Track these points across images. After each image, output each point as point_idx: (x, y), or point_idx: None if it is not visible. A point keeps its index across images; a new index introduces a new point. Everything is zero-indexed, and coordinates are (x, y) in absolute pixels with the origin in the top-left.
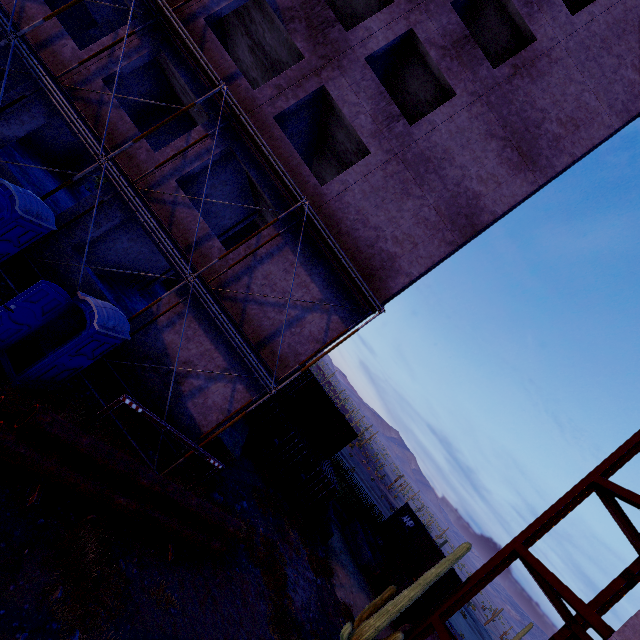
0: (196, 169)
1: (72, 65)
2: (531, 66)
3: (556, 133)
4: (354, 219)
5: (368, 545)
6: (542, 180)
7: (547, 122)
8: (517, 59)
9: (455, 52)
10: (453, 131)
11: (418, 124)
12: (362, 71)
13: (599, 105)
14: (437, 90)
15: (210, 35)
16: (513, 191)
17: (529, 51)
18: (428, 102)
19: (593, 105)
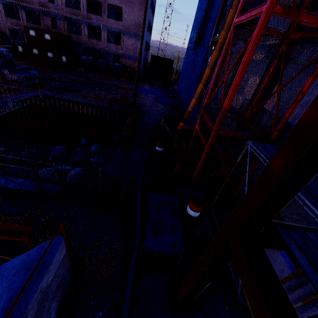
0: (107, 38)
1: (83, 39)
2: None
3: None
4: (130, 22)
5: None
6: None
7: None
8: None
9: None
10: None
11: None
12: None
13: None
14: None
15: (89, 14)
16: None
17: None
18: None
19: None
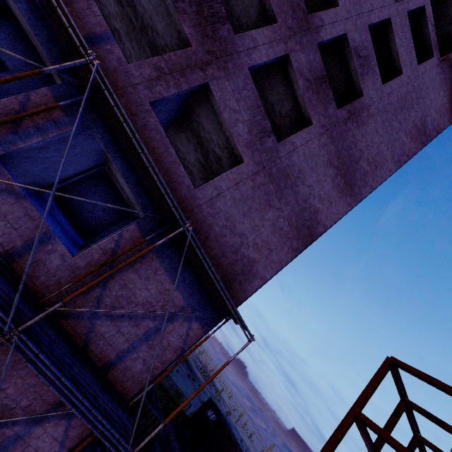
0: (34, 144)
1: None
2: (358, 115)
3: (365, 169)
4: (223, 225)
5: (179, 443)
6: (354, 203)
7: (362, 160)
8: (351, 107)
9: (316, 87)
10: (307, 154)
11: (284, 143)
12: (245, 79)
13: (388, 154)
14: (293, 110)
15: None
16: (338, 210)
17: (358, 103)
18: (281, 115)
19: (385, 153)
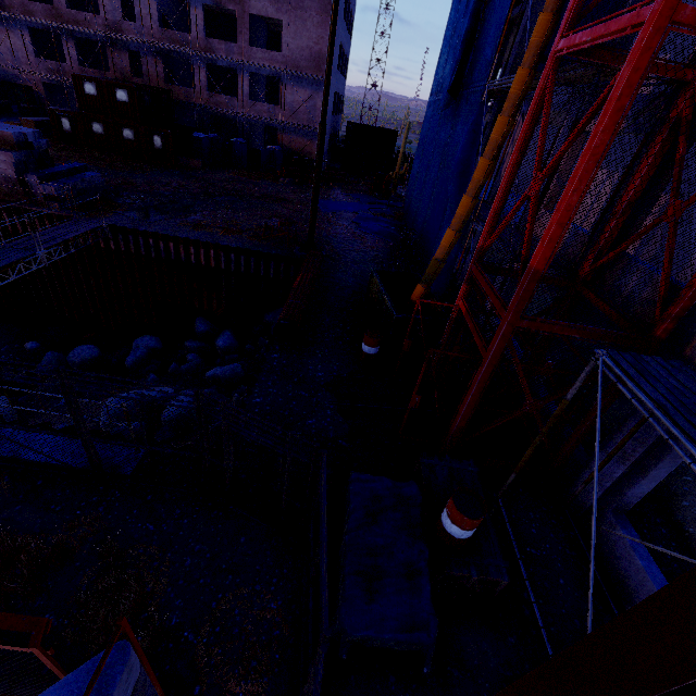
0: (249, 90)
1: (199, 97)
2: None
3: None
4: (299, 52)
5: None
6: None
7: None
8: None
9: None
10: None
11: None
12: None
13: None
14: None
15: (211, 40)
16: None
17: None
18: None
19: None
